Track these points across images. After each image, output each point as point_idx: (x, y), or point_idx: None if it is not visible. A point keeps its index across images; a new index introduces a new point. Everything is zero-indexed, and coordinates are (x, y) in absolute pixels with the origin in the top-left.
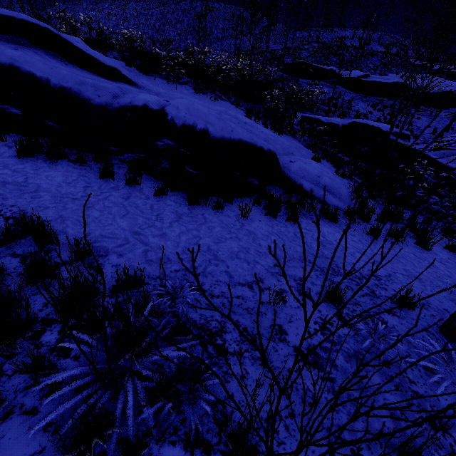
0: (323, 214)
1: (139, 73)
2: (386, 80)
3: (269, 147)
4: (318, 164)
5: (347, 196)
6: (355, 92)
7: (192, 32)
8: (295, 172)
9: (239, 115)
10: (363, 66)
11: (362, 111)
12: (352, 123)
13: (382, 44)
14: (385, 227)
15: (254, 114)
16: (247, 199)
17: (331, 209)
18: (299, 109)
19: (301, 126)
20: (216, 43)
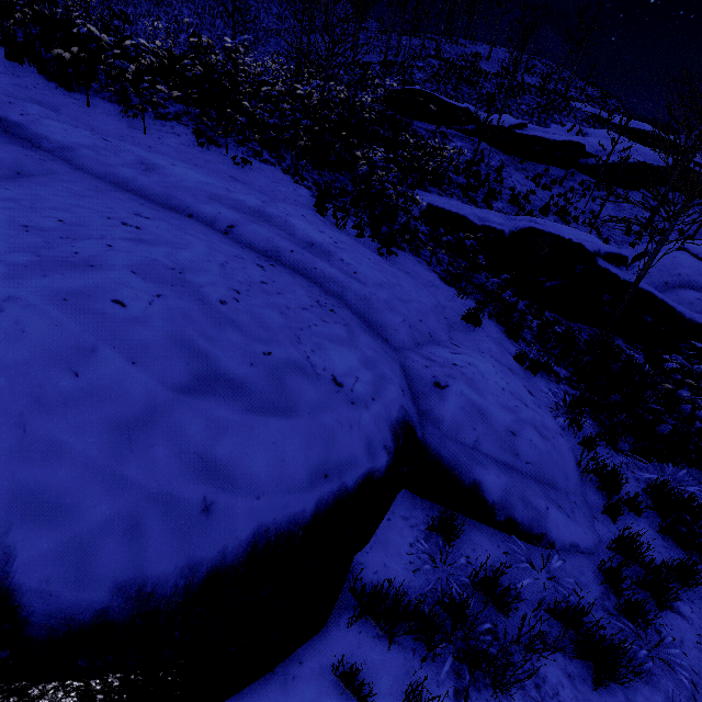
0: (563, 630)
1: (44, 83)
2: (552, 135)
3: (389, 411)
4: (498, 374)
5: (576, 470)
6: (504, 152)
7: (224, 14)
8: (453, 431)
9: (296, 222)
10: (512, 107)
11: (519, 188)
12: (529, 230)
13: (532, 73)
14: (701, 605)
15: (334, 197)
16: (309, 663)
17: (592, 624)
18: (419, 183)
19: (427, 225)
20: (268, 40)
